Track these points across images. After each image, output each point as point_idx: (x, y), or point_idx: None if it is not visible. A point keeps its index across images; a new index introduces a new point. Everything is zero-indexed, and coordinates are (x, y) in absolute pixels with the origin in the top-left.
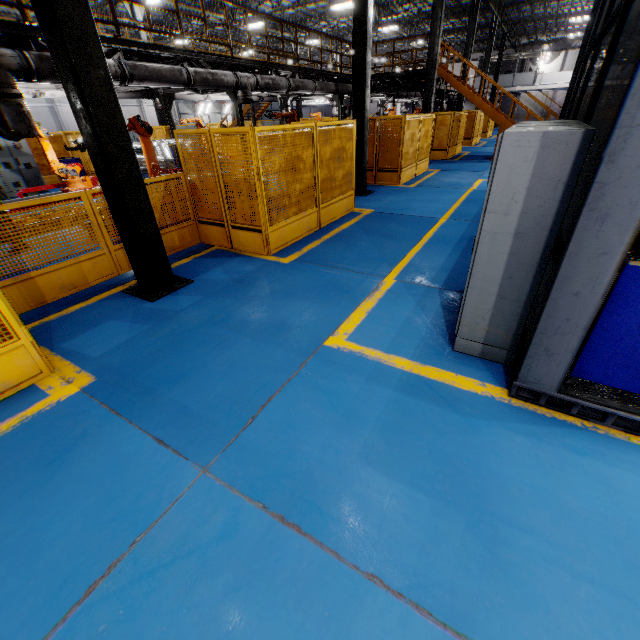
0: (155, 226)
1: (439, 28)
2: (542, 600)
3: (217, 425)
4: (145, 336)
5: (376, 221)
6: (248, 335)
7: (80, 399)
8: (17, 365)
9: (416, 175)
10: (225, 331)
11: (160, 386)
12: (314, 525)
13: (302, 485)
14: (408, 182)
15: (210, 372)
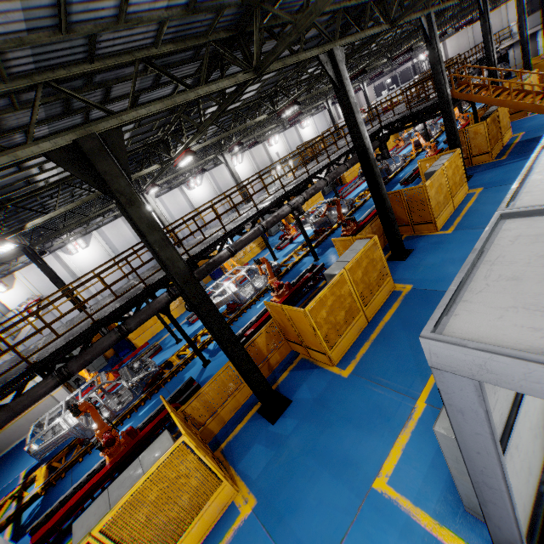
0: (266, 382)
1: (442, 78)
2: None
3: None
4: (273, 462)
5: (413, 306)
6: (326, 469)
7: (253, 518)
8: (225, 494)
9: (455, 207)
10: (313, 462)
11: (286, 514)
12: None
13: None
14: (446, 224)
15: (309, 505)
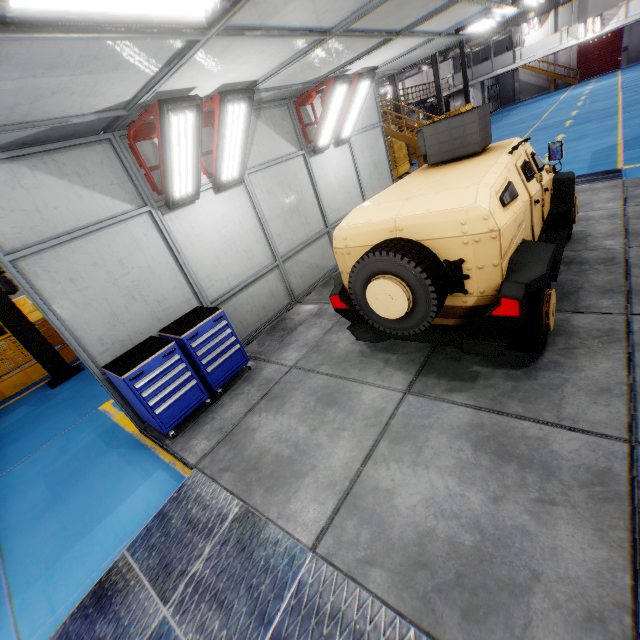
0: (48, 344)
1: None
2: (38, 531)
3: (11, 464)
4: (30, 414)
5: None
6: (72, 407)
7: None
8: None
9: None
10: (65, 405)
11: (10, 445)
12: (0, 507)
13: (13, 490)
14: None
15: (35, 434)
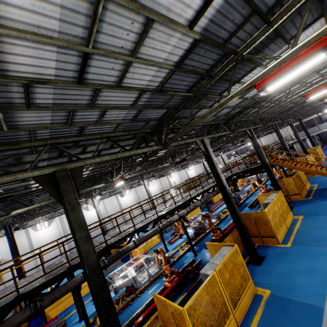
0: None
1: (262, 154)
2: None
3: None
4: None
5: (275, 313)
6: None
7: None
8: None
9: (288, 227)
10: None
11: None
12: None
13: None
14: (284, 239)
15: None
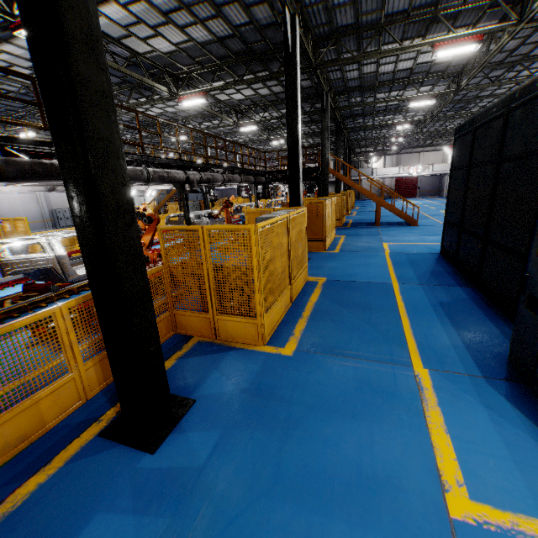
0: (158, 344)
1: (327, 143)
2: None
3: None
4: None
5: (338, 290)
6: (332, 513)
7: None
8: None
9: (331, 241)
10: (292, 509)
11: None
12: None
13: None
14: (330, 248)
15: None
